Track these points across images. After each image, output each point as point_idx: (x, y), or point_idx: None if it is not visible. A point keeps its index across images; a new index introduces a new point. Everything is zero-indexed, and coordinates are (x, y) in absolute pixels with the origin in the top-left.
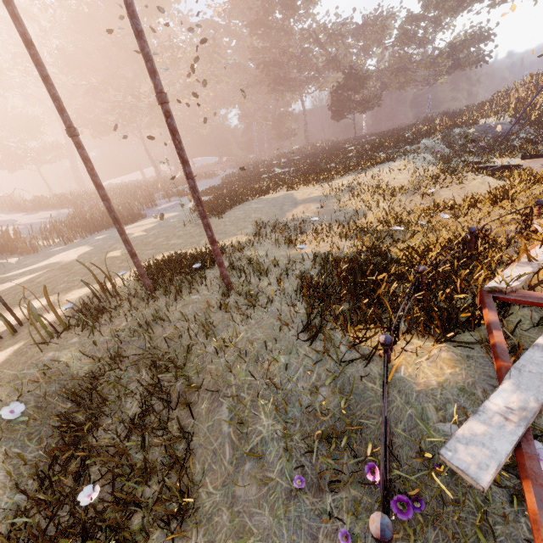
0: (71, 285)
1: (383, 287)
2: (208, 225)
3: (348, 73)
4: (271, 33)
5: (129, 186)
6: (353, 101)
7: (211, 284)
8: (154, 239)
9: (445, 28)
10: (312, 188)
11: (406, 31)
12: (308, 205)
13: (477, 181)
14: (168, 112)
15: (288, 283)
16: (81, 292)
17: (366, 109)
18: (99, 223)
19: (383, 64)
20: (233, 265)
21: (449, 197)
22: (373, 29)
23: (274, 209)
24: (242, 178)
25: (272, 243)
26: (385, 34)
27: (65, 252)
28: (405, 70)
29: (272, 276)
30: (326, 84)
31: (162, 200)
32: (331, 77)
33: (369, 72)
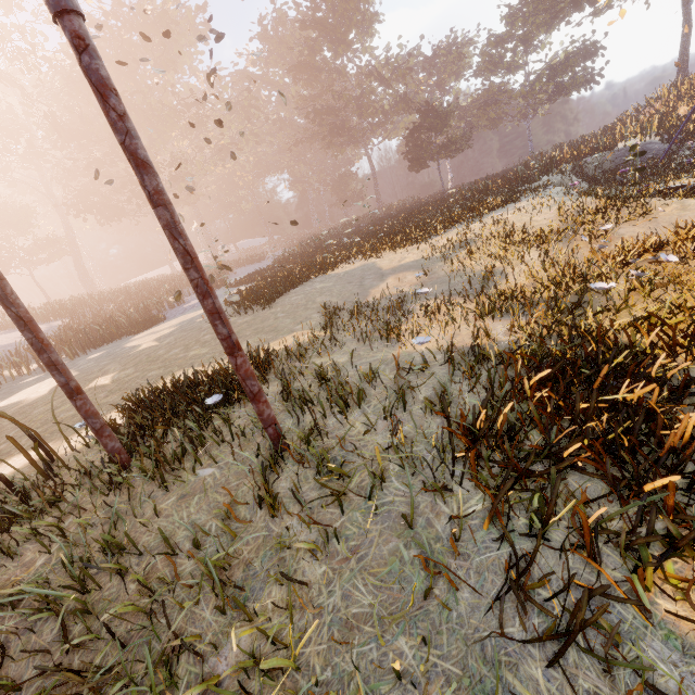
0: (13, 446)
1: (682, 425)
2: (216, 311)
3: (424, 110)
4: (320, 77)
5: (150, 282)
6: (435, 144)
7: (244, 436)
8: (167, 351)
9: (538, 47)
10: (403, 252)
11: (490, 56)
12: (402, 275)
13: (672, 208)
14: (80, 37)
15: (408, 423)
16: (19, 461)
17: (453, 153)
18: (99, 335)
19: (465, 102)
20: (288, 390)
21: (644, 232)
22: (448, 59)
23: (350, 287)
24: (299, 255)
25: (356, 338)
26: (463, 64)
27: (38, 383)
28: (496, 103)
29: (370, 406)
30: (396, 131)
31: (193, 296)
32: (401, 122)
33: (451, 107)
